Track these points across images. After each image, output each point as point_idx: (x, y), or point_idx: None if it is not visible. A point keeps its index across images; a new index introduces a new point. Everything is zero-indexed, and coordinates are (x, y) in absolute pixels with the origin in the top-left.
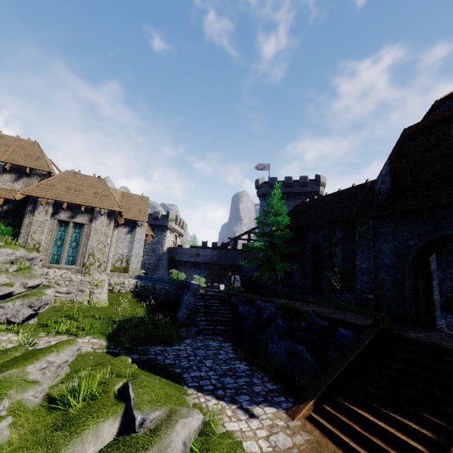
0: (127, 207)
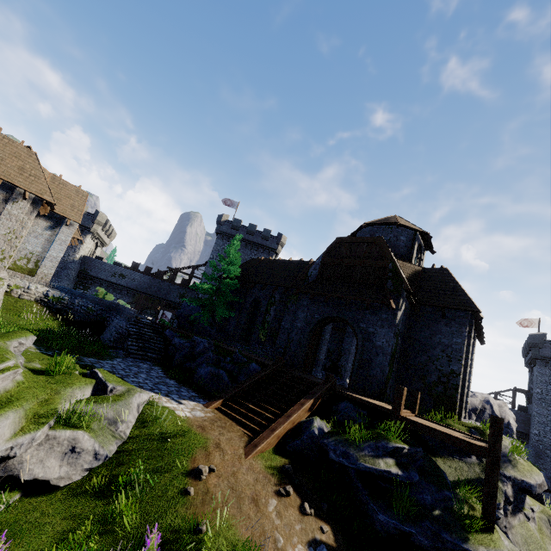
0: (56, 196)
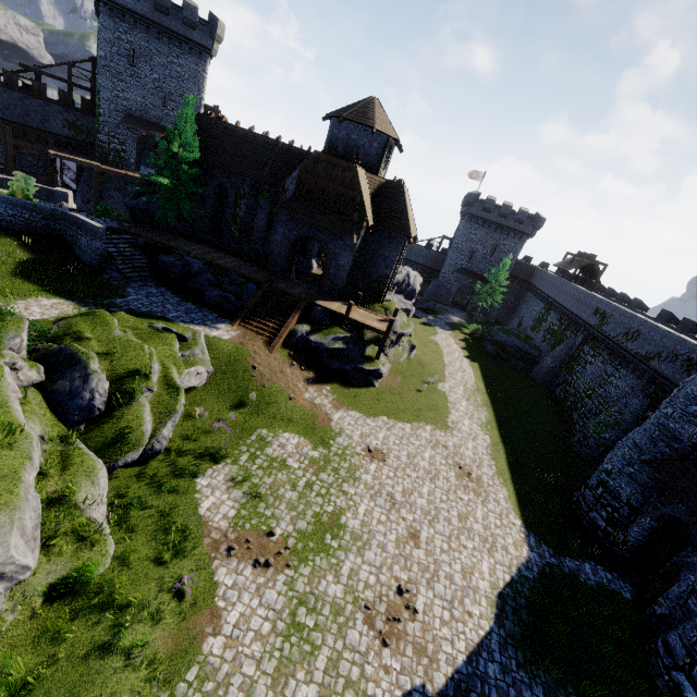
0: None
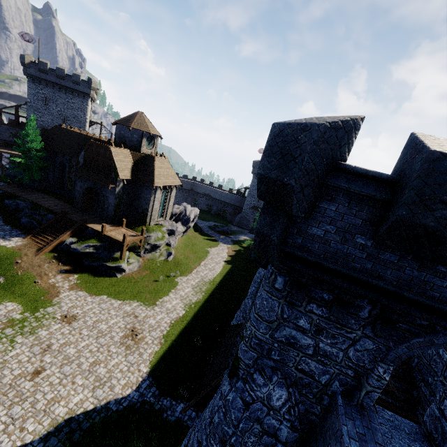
0: None
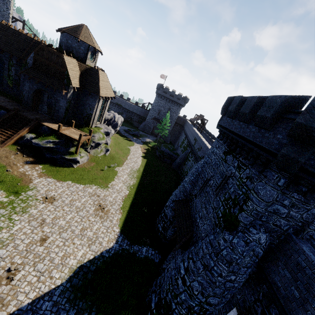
0: None
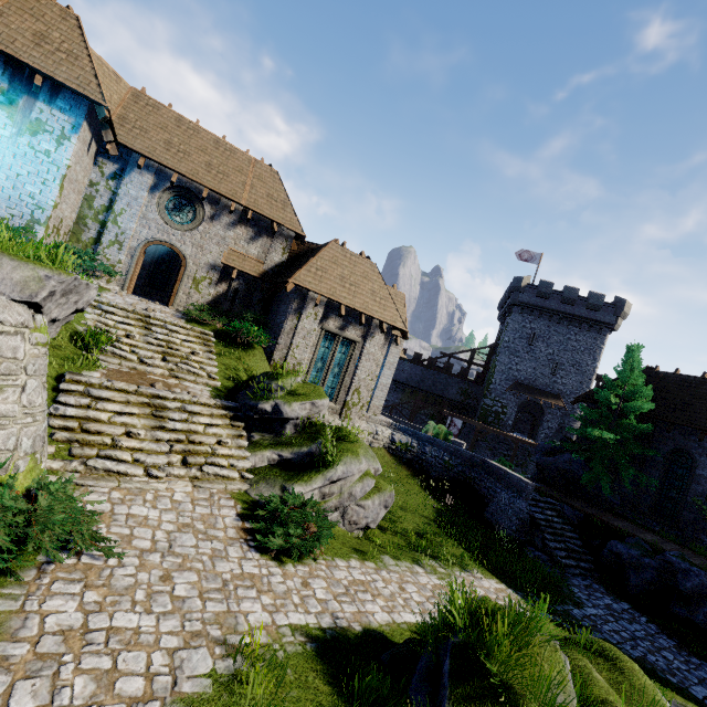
0: None
